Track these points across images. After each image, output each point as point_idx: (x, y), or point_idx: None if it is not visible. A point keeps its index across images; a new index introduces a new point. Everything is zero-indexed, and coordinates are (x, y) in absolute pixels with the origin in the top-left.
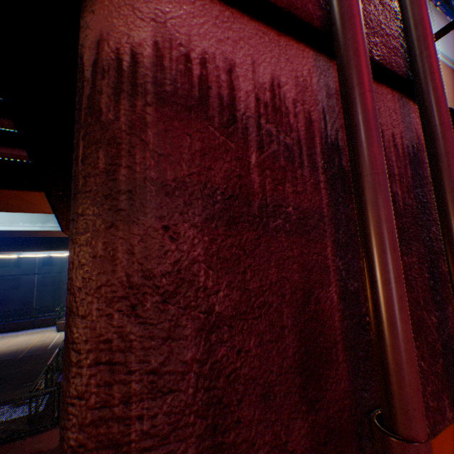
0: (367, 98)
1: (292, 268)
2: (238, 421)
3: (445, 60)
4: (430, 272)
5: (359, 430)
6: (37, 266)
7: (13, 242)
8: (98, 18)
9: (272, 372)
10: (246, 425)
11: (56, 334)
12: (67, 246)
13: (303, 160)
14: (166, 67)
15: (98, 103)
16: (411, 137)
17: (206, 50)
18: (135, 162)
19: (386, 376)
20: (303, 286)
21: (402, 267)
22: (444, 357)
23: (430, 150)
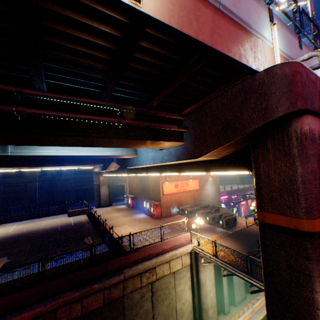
0: None
1: None
2: None
3: None
4: None
5: None
6: (37, 176)
7: (51, 160)
8: (299, 124)
9: None
10: None
11: (69, 218)
12: (83, 163)
13: None
14: (309, 133)
15: (301, 141)
16: None
17: (312, 127)
18: (308, 152)
19: None
20: None
21: None
22: None
23: None
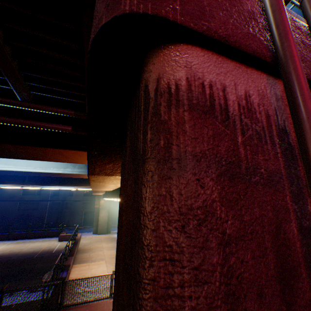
0: (308, 103)
1: (267, 208)
2: (245, 310)
3: None
4: None
5: None
6: (50, 195)
7: (41, 179)
8: (157, 67)
9: (261, 278)
10: None
11: (57, 243)
12: (72, 183)
13: (266, 139)
14: (192, 90)
15: (158, 110)
16: None
17: (211, 79)
18: (180, 142)
19: None
20: (274, 221)
21: None
22: None
23: None
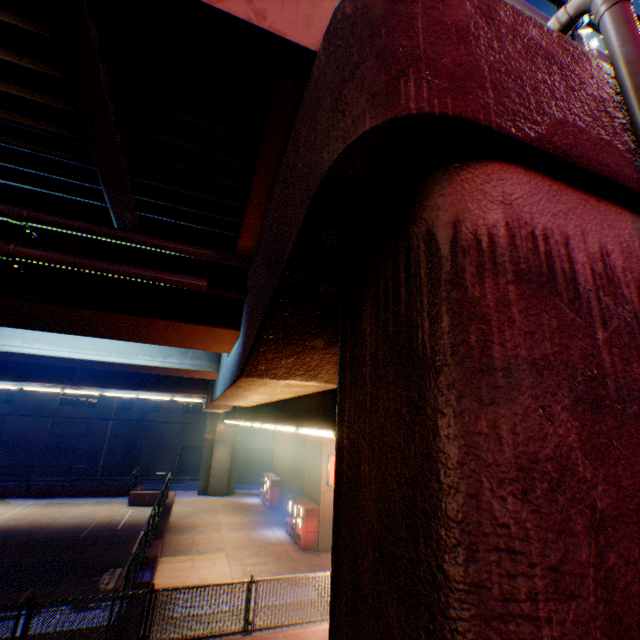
0: None
1: None
2: None
3: None
4: None
5: None
6: (114, 408)
7: (105, 375)
8: (450, 201)
9: None
10: None
11: (127, 509)
12: (165, 387)
13: None
14: (517, 245)
15: (460, 279)
16: None
17: (544, 225)
18: (504, 339)
19: None
20: None
21: None
22: None
23: None
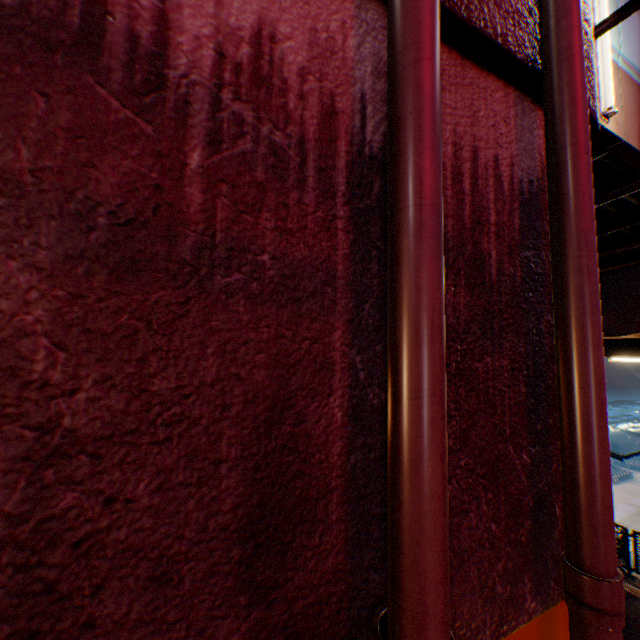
0: (423, 70)
1: (255, 360)
2: (90, 625)
3: (627, 69)
4: (532, 385)
5: (354, 634)
6: None
7: None
8: None
9: (181, 537)
10: (108, 631)
11: None
12: None
13: (307, 177)
14: None
15: None
16: (531, 167)
17: None
18: None
19: (394, 553)
20: (273, 393)
21: (481, 374)
22: (536, 518)
23: (552, 188)
